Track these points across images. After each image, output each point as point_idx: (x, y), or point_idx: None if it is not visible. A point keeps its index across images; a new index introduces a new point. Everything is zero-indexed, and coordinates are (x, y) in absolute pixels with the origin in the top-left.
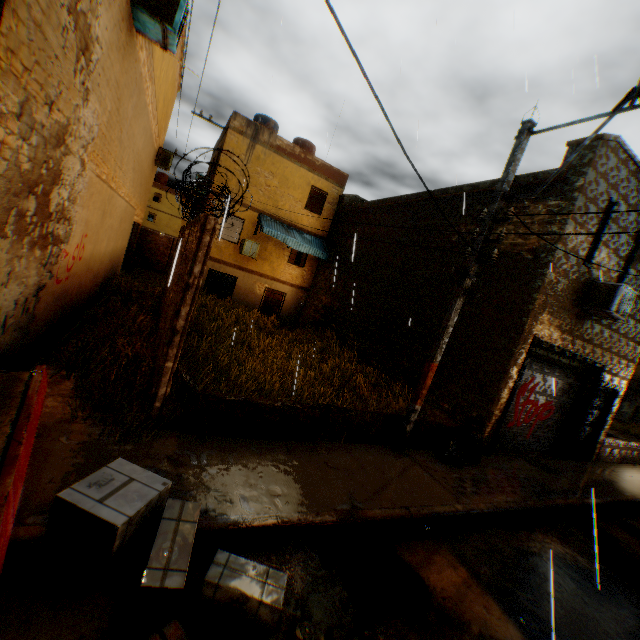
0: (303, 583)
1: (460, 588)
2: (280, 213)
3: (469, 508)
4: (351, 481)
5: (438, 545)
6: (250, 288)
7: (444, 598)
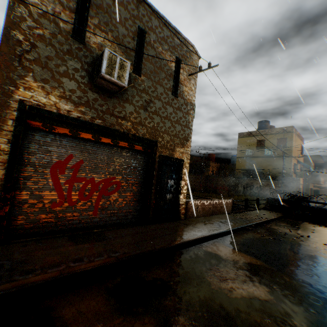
0: None
1: None
2: None
3: None
4: None
5: None
6: None
7: None
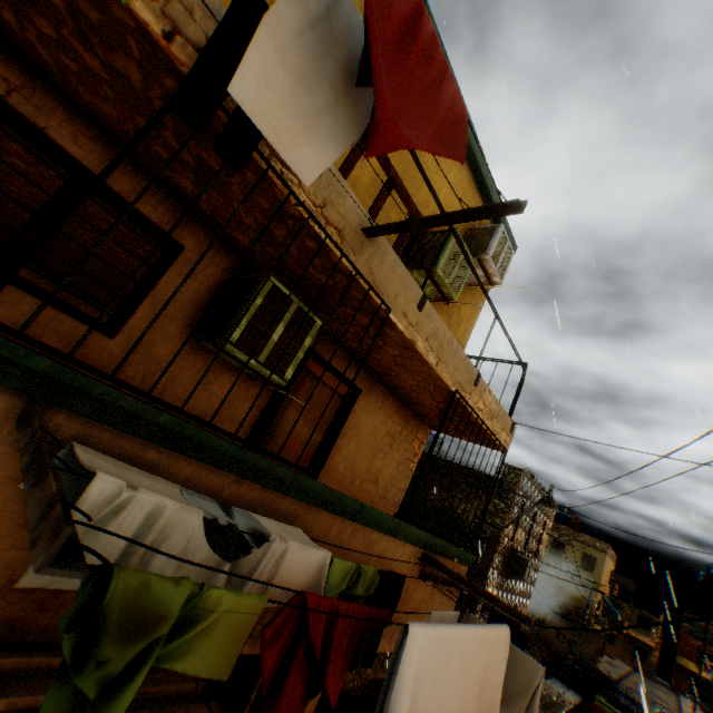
0: None
1: None
2: None
3: None
4: None
5: None
6: None
7: None
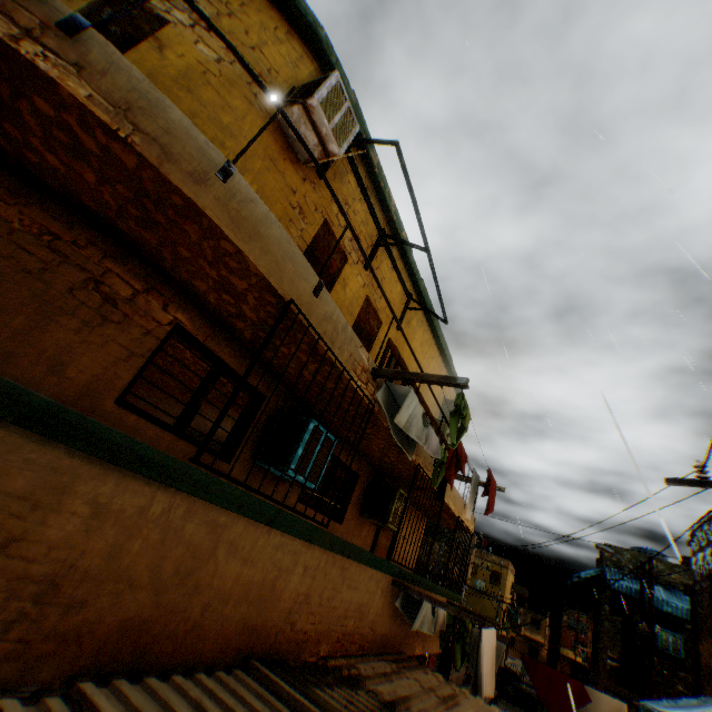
0: None
1: None
2: None
3: None
4: None
5: None
6: None
7: None
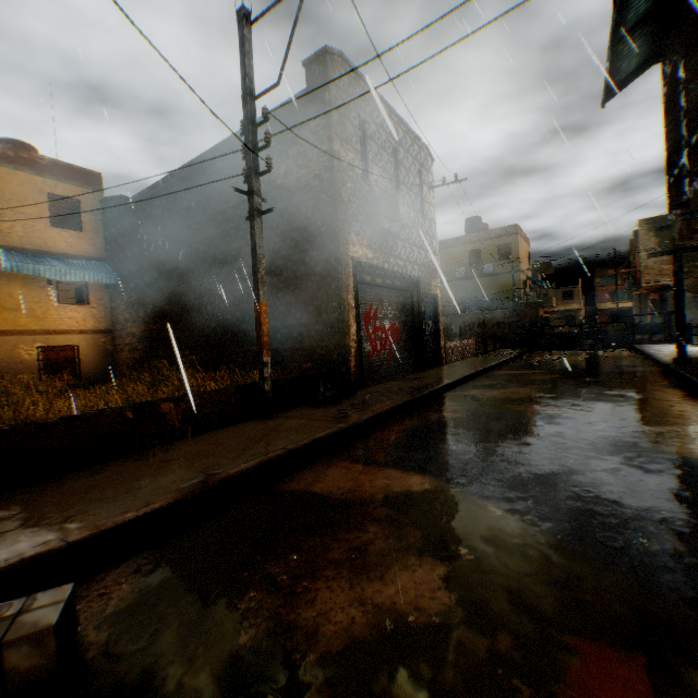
0: (132, 588)
1: (358, 479)
2: (13, 239)
3: (352, 422)
4: (204, 459)
5: (329, 463)
6: (11, 357)
7: (343, 495)
